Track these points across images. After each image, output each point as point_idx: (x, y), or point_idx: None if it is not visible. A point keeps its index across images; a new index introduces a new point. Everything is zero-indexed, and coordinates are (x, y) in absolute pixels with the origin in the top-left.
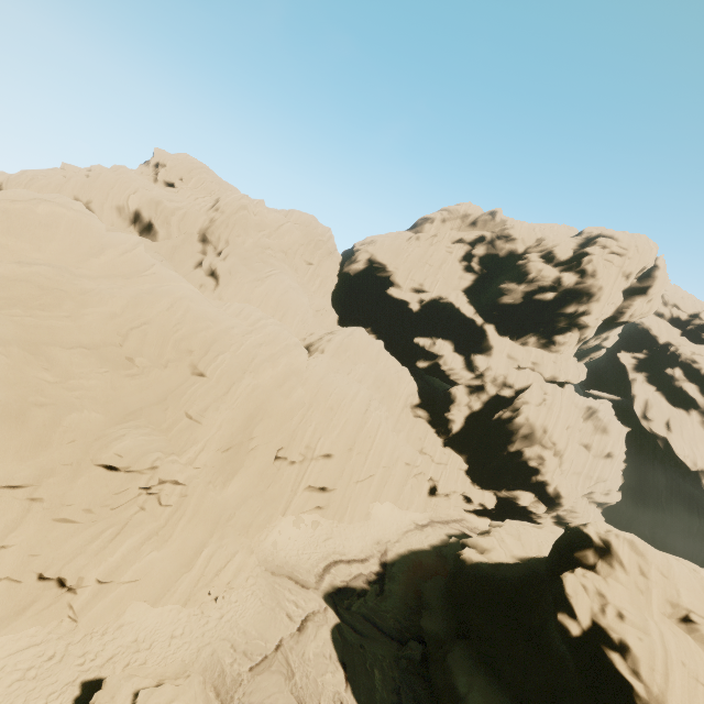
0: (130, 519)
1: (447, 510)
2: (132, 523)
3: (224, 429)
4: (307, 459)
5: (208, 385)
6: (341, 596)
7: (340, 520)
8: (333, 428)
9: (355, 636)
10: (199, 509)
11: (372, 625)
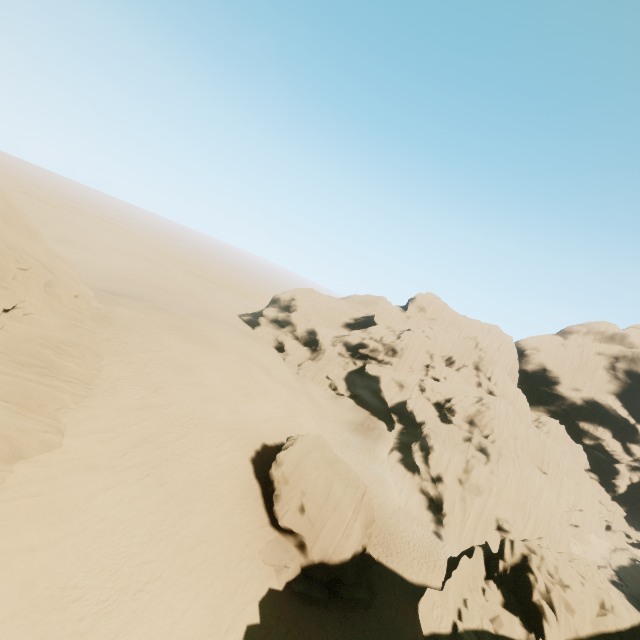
0: (555, 540)
1: (617, 541)
2: (556, 542)
3: (565, 502)
4: (571, 510)
5: (553, 480)
6: (615, 584)
7: (581, 542)
8: (582, 496)
9: (635, 603)
10: (564, 537)
11: (637, 600)
